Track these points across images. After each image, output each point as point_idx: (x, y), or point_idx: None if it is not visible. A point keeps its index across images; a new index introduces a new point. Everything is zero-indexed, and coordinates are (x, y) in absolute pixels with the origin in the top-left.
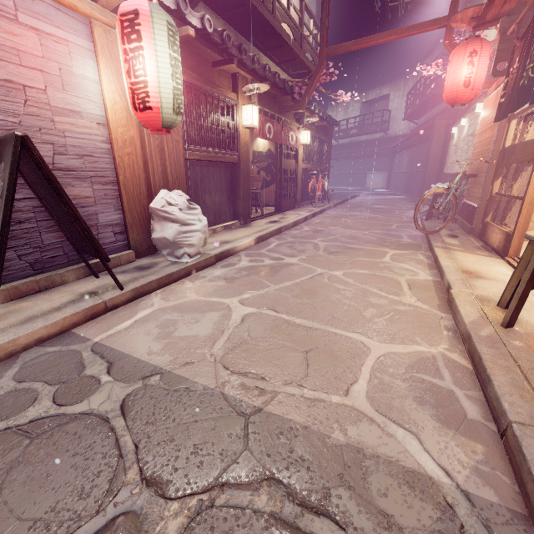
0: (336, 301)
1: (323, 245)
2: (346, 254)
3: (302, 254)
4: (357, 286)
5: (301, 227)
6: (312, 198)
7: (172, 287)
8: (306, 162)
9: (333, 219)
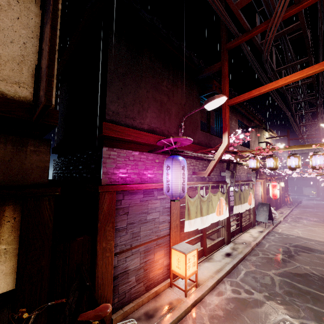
0: (318, 232)
1: (305, 222)
2: (314, 225)
3: (301, 224)
4: (322, 231)
5: (291, 215)
6: (283, 203)
7: (277, 227)
8: (282, 191)
9: (300, 213)
